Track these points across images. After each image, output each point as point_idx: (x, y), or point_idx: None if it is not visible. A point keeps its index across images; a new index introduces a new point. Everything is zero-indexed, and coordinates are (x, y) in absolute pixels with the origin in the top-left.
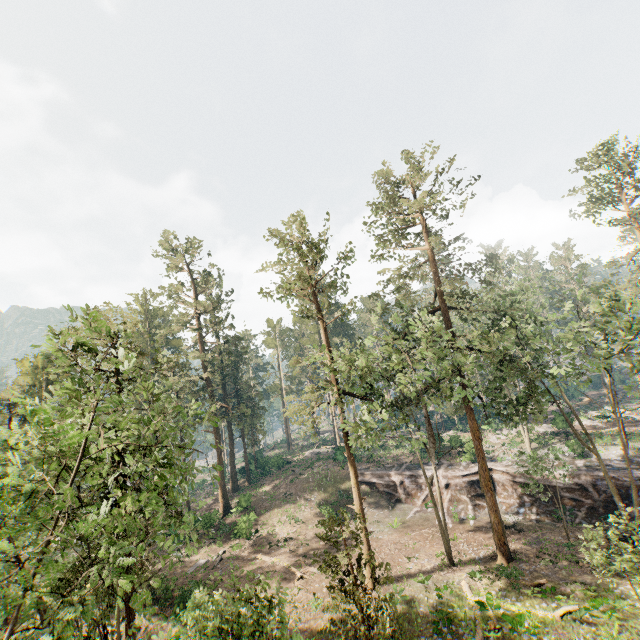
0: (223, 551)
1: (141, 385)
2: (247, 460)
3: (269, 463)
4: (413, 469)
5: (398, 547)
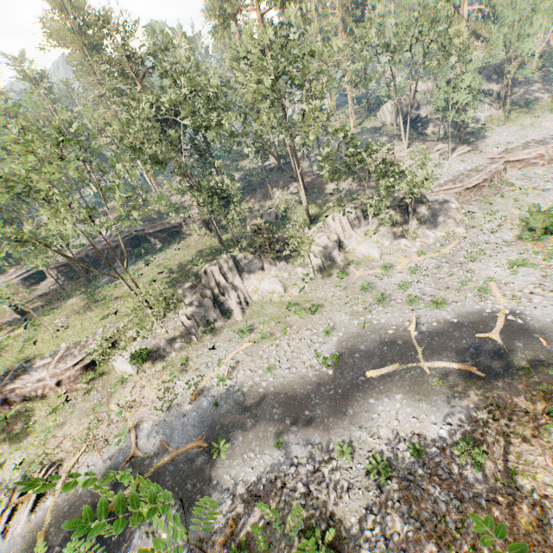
0: None
1: None
2: None
3: None
4: None
5: None
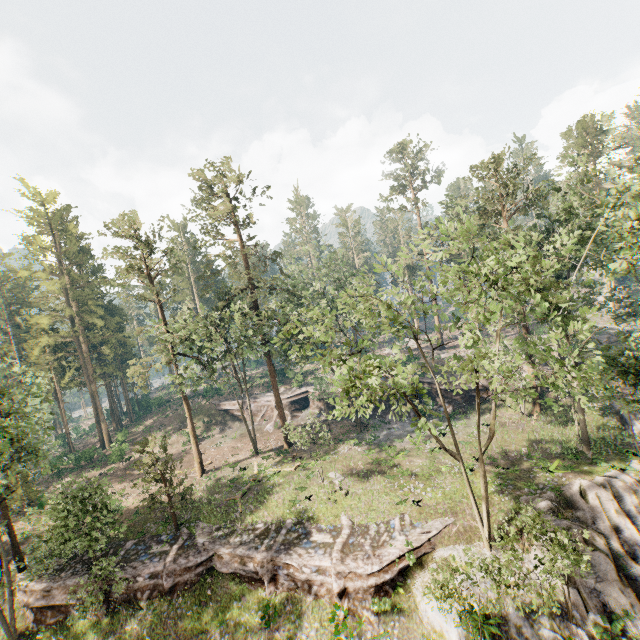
0: (100, 474)
1: (4, 349)
2: (128, 404)
3: (151, 404)
4: (258, 397)
5: (230, 450)
